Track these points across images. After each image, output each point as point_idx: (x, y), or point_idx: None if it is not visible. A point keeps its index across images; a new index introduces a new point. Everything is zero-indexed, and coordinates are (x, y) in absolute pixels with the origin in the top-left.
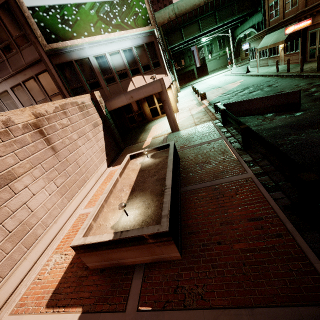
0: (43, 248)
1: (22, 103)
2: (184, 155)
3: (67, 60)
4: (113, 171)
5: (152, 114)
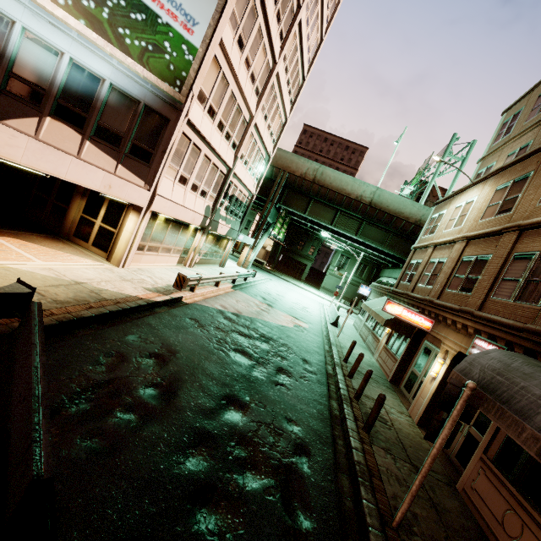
0: None
1: None
2: None
3: None
4: None
5: (78, 229)
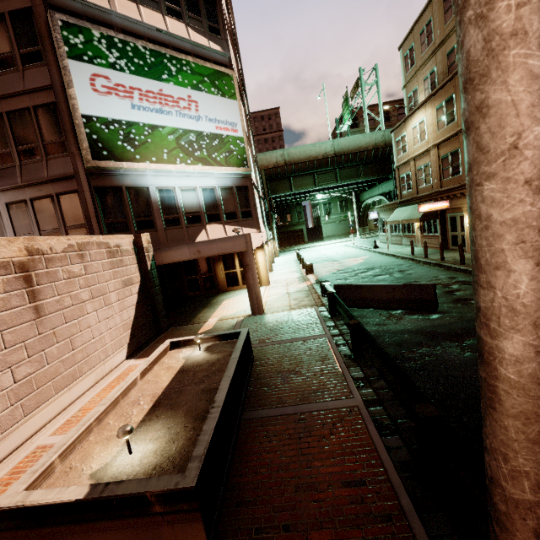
0: None
1: (16, 228)
2: (262, 355)
3: (114, 185)
4: (134, 367)
5: (228, 282)
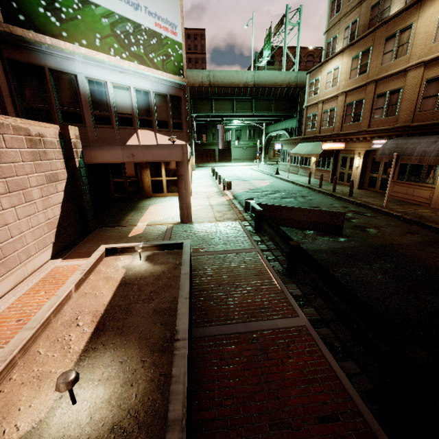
0: None
1: None
2: (199, 265)
3: (34, 62)
4: (62, 269)
5: (153, 188)
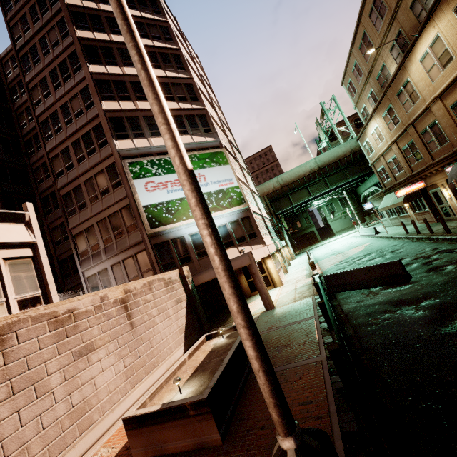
0: (93, 440)
1: (116, 279)
2: (267, 338)
3: (164, 240)
4: None
5: (251, 288)
